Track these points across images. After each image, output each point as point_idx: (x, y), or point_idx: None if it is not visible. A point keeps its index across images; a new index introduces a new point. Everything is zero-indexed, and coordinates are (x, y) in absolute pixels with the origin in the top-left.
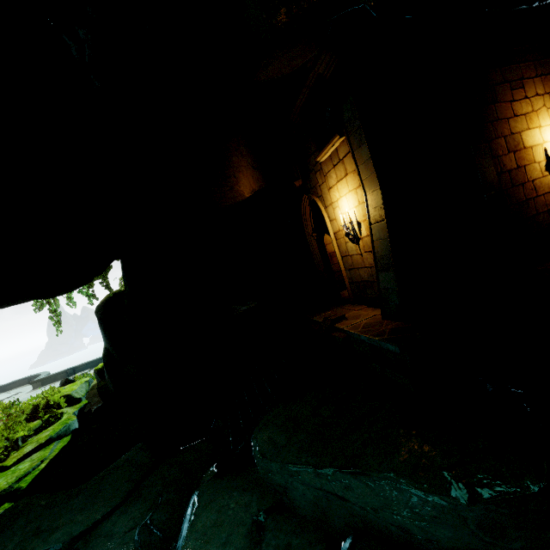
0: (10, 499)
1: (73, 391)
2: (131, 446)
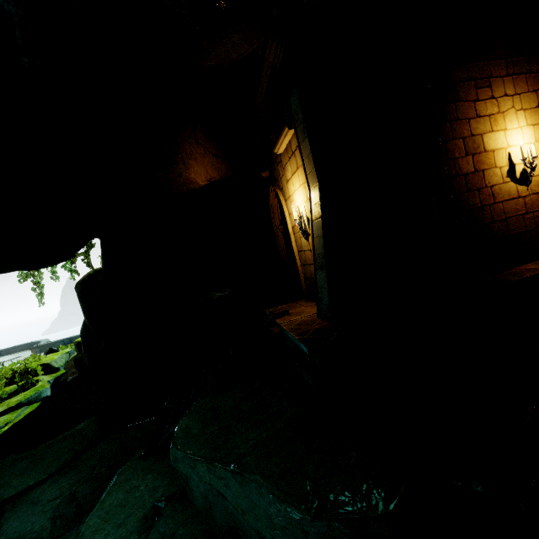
0: None
1: (52, 360)
2: (86, 418)
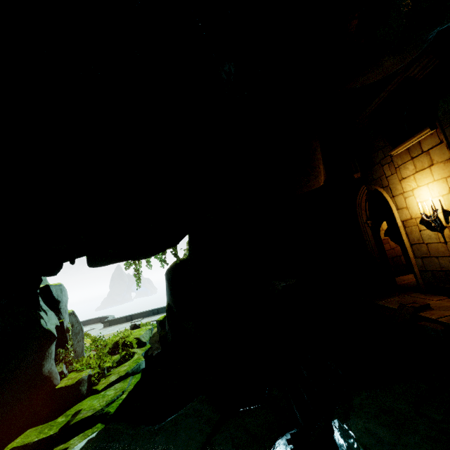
0: (102, 421)
1: (141, 335)
2: (194, 396)
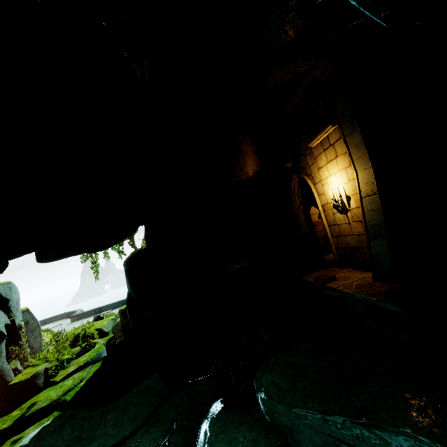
0: (58, 409)
1: (103, 326)
2: (149, 375)
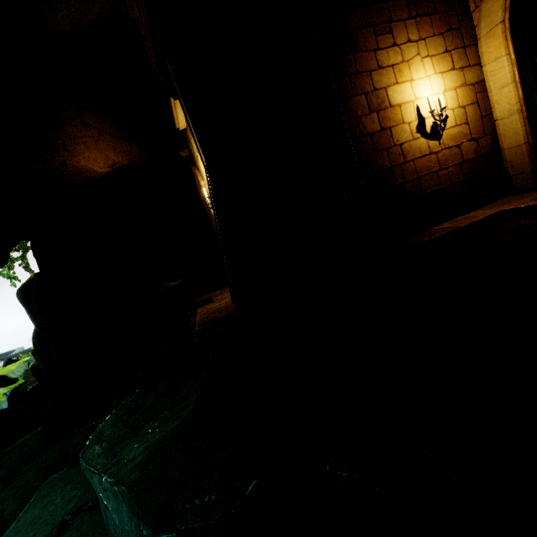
0: None
1: (9, 372)
2: (33, 429)
